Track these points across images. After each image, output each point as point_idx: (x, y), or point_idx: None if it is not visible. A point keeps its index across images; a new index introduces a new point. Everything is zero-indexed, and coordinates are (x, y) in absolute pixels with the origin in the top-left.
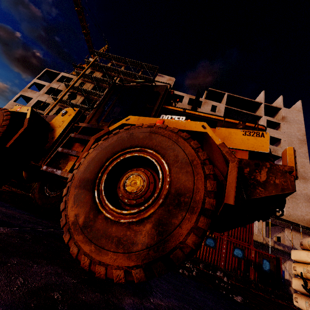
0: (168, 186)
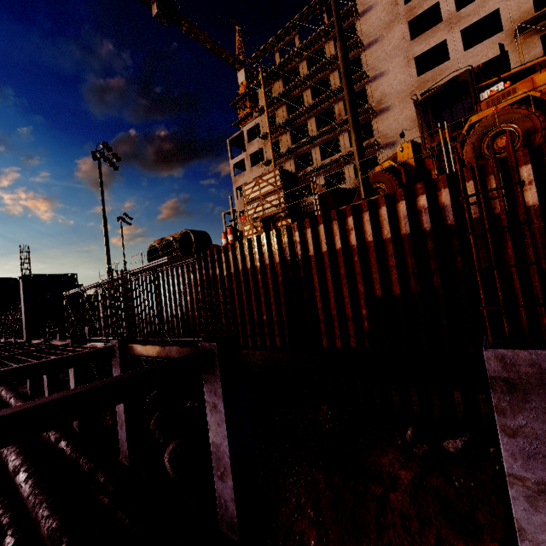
0: (521, 132)
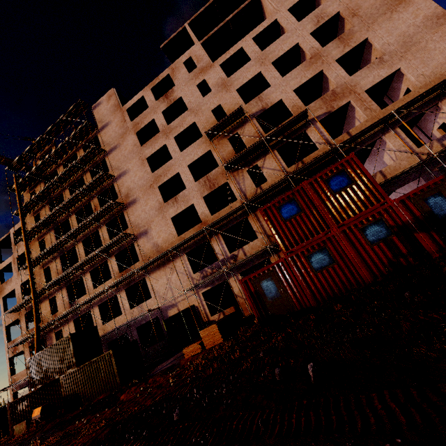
0: None
